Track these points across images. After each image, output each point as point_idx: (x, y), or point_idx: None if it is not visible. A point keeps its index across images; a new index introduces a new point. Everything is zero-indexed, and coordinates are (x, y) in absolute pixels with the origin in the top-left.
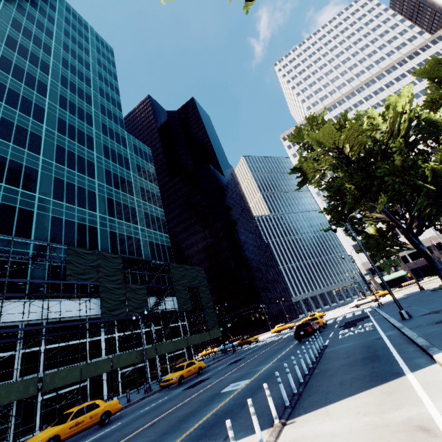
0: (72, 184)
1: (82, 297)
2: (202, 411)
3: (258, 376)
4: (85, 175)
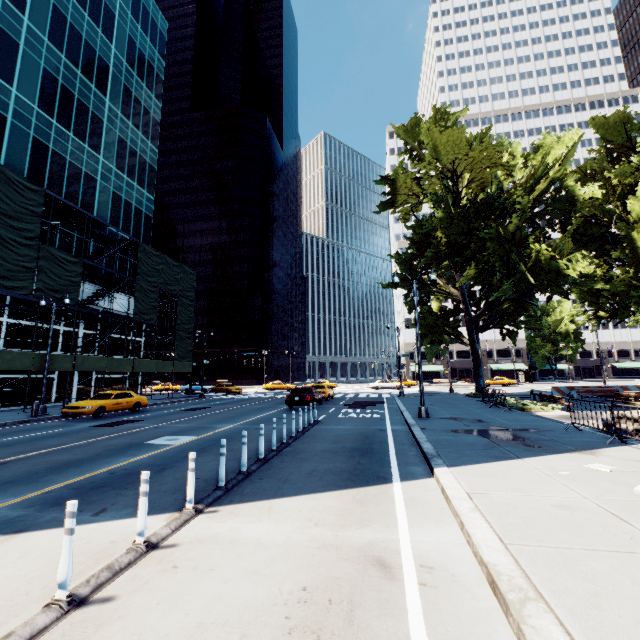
0: None
1: None
2: (96, 462)
3: (211, 435)
4: None
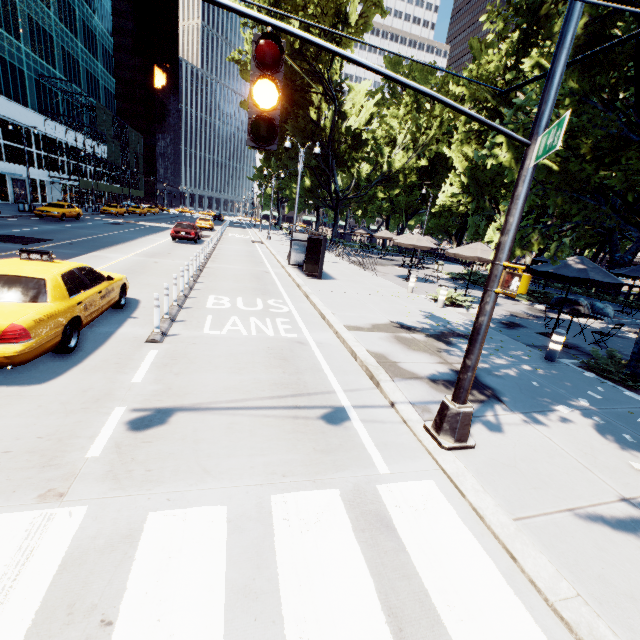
0: None
1: (79, 132)
2: None
3: None
4: None
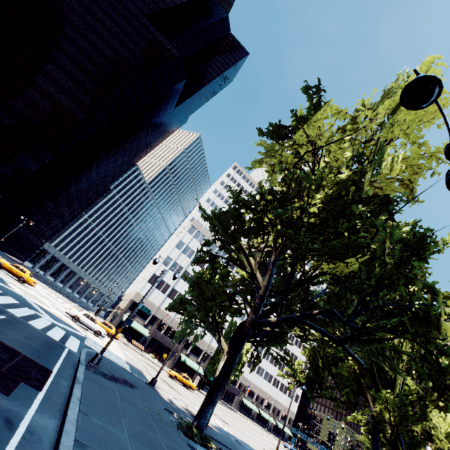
0: None
1: None
2: None
3: None
4: None
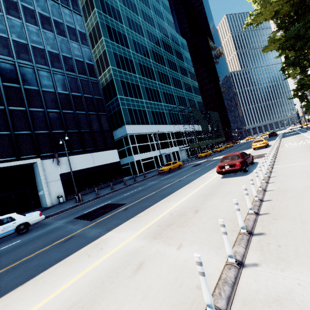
0: (175, 79)
1: (189, 124)
2: None
3: None
4: (176, 72)
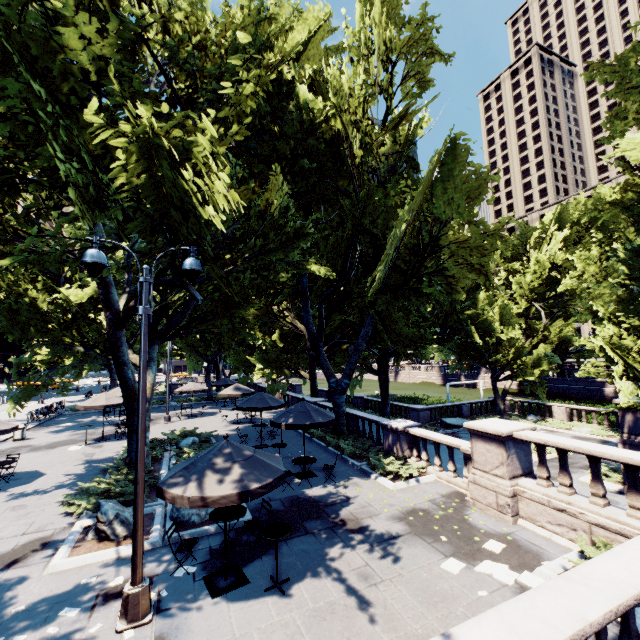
0: None
1: None
2: None
3: None
4: None
